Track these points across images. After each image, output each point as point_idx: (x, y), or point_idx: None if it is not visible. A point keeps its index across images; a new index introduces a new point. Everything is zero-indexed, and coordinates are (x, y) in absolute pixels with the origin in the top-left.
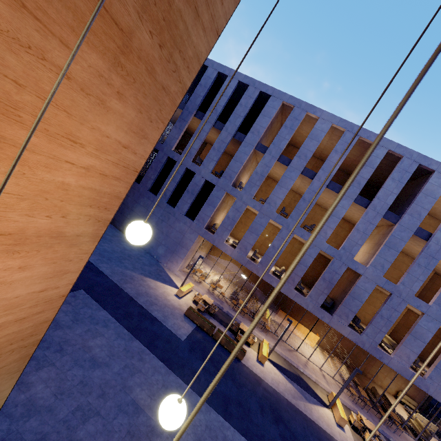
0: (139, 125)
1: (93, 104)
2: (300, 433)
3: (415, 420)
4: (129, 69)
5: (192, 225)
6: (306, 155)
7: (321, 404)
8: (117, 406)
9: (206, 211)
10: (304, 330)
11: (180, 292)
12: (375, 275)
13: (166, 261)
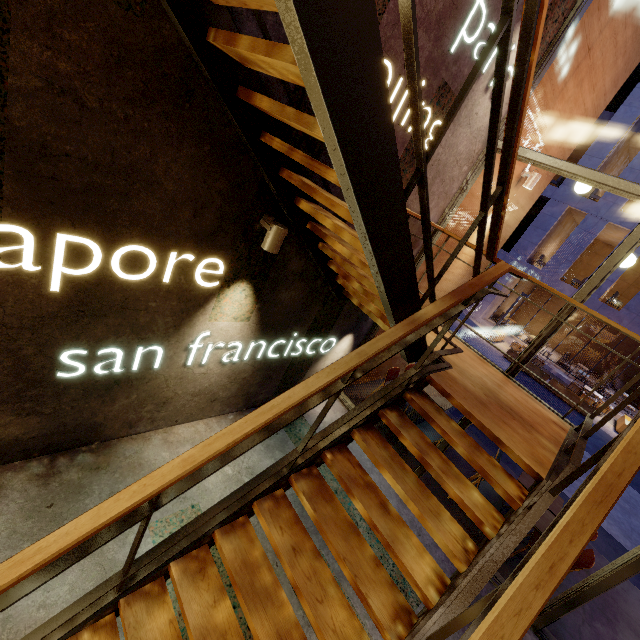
0: (618, 76)
1: (612, 62)
2: None
3: None
4: (637, 33)
5: (507, 258)
6: None
7: None
8: None
9: (530, 238)
10: None
11: (492, 335)
12: None
13: None
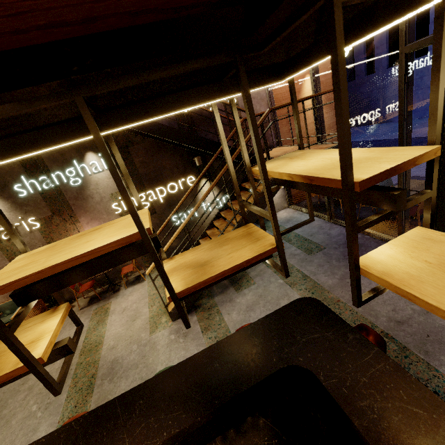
0: None
1: None
2: None
3: None
4: None
5: None
6: None
7: None
8: None
9: None
10: None
11: None
12: None
13: None
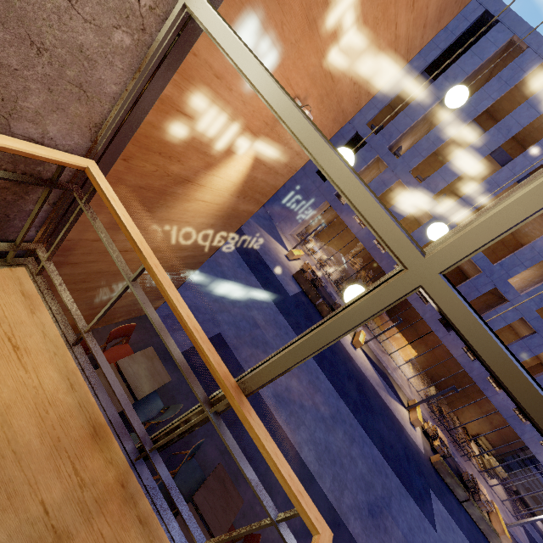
0: (447, 3)
1: None
2: (377, 410)
3: (486, 460)
4: None
5: (321, 187)
6: (511, 129)
7: (400, 403)
8: (242, 314)
9: None
10: (402, 341)
11: (291, 254)
12: (527, 306)
13: (279, 220)
